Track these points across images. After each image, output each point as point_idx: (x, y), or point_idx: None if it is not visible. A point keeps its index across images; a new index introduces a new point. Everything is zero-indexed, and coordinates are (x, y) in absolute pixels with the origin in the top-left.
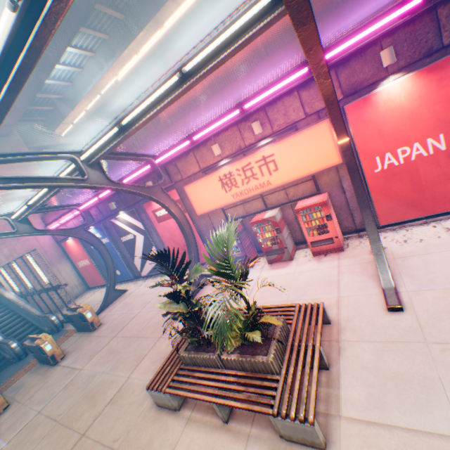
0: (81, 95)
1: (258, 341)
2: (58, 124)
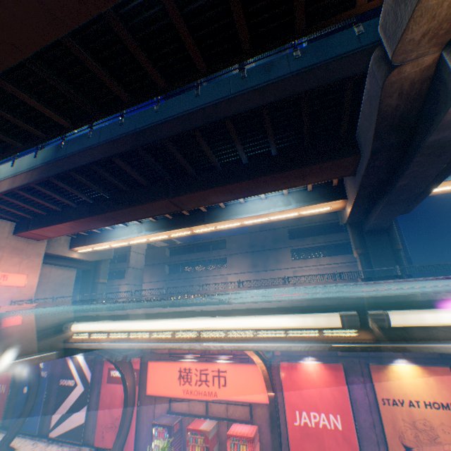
0: (115, 238)
1: None
2: (83, 244)
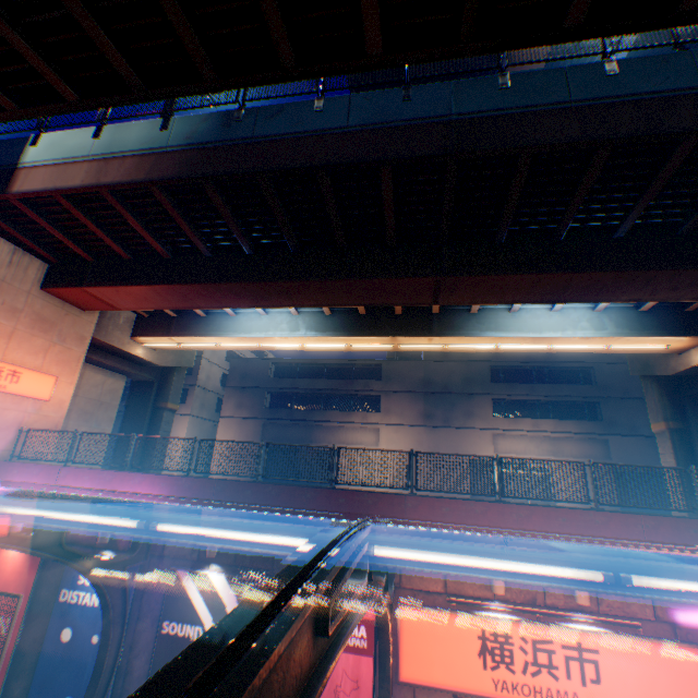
0: (237, 332)
1: None
2: (163, 333)
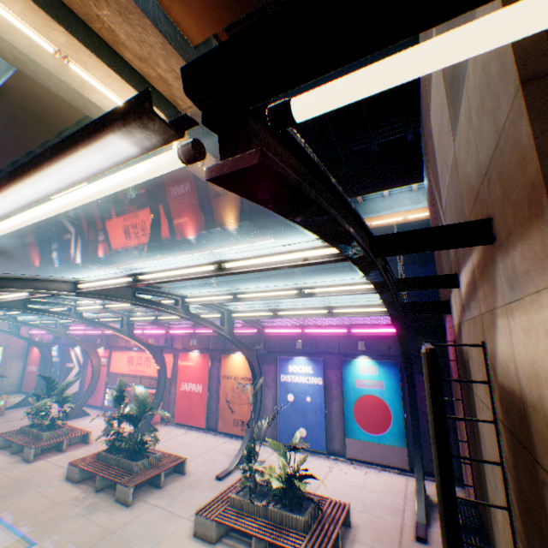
0: (119, 262)
1: (47, 423)
2: (97, 266)
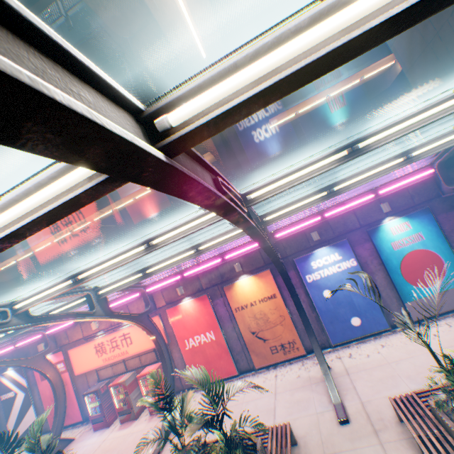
0: (16, 252)
1: None
2: None
